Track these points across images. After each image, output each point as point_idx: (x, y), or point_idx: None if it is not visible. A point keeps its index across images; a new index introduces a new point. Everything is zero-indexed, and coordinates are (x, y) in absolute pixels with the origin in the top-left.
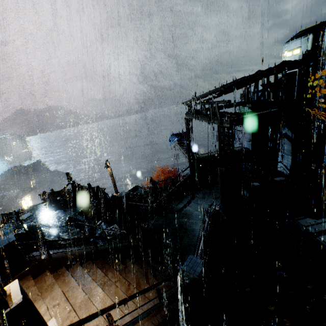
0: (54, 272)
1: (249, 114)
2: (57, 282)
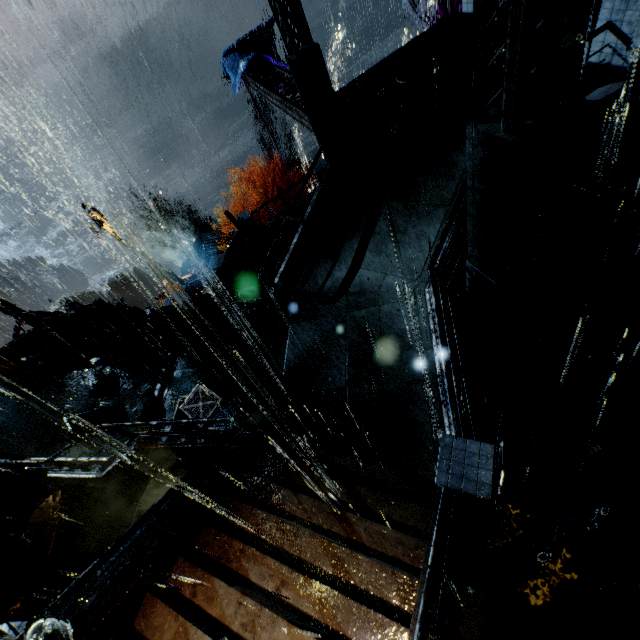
0: None
1: None
2: None
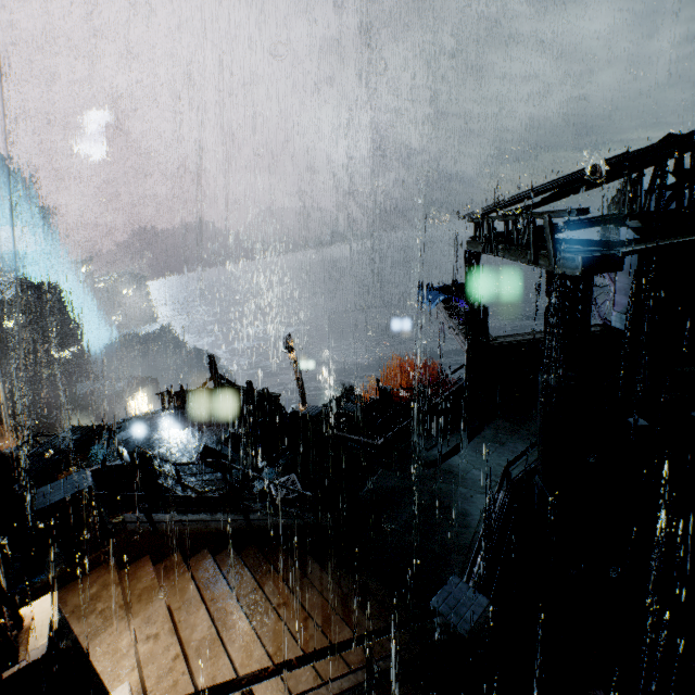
0: (159, 561)
1: (636, 246)
2: (162, 585)
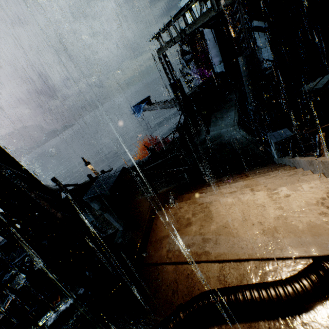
0: None
1: None
2: None
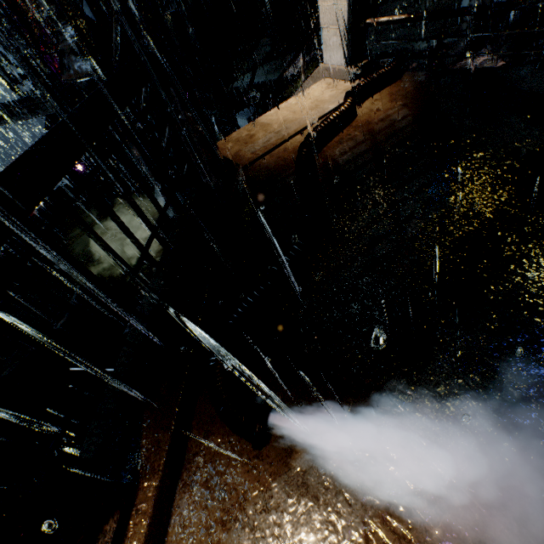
0: None
1: None
2: None
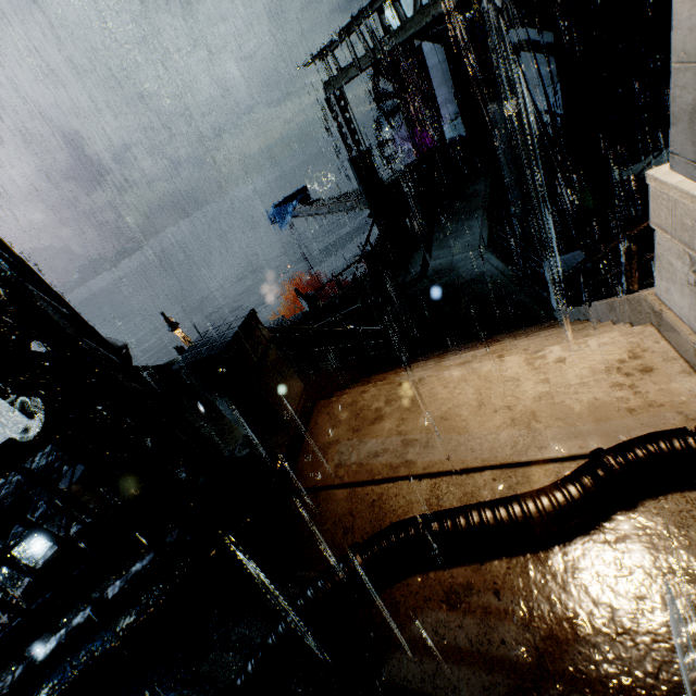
0: None
1: None
2: None
